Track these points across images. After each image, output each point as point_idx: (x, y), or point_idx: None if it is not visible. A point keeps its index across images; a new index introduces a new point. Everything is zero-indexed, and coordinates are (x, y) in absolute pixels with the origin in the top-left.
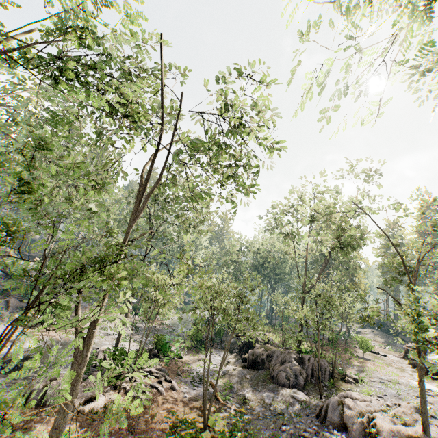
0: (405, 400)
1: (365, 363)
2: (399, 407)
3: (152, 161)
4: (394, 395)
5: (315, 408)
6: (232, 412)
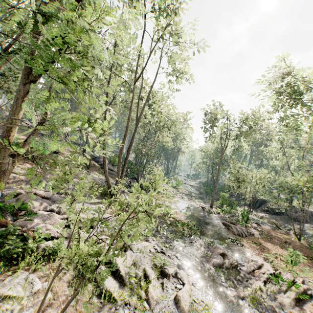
0: None
1: None
2: None
3: None
4: None
5: None
6: (292, 234)
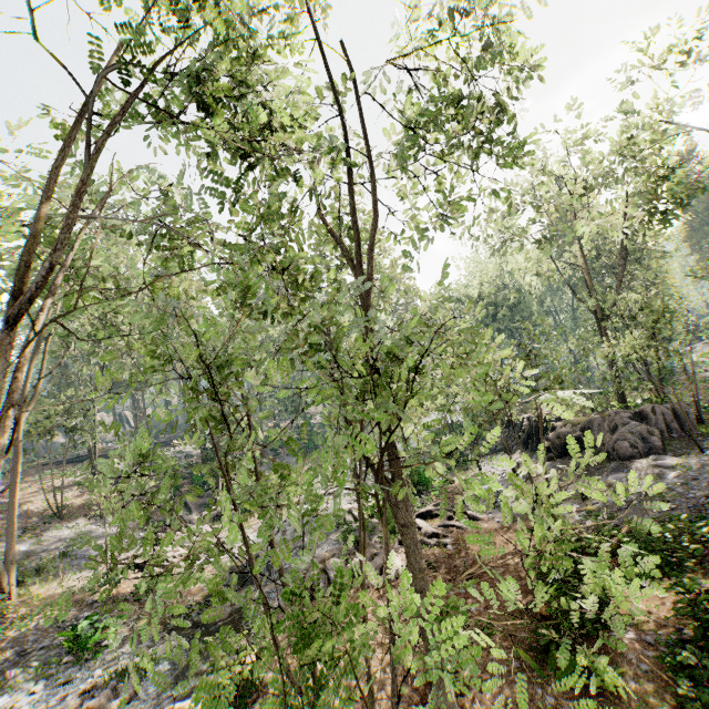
0: None
1: None
2: None
3: (352, 191)
4: None
5: (701, 467)
6: (576, 516)
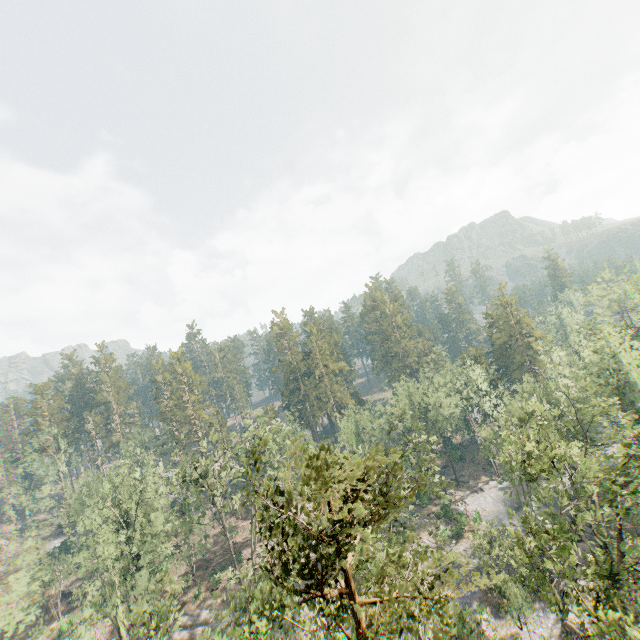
0: None
1: None
2: None
3: None
4: None
5: None
6: None
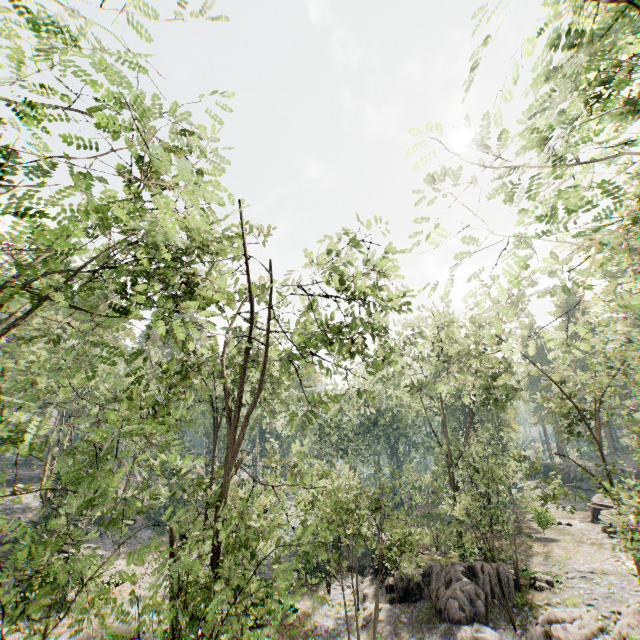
0: (622, 600)
1: (551, 548)
2: (619, 617)
3: (245, 364)
4: (605, 595)
5: None
6: None
